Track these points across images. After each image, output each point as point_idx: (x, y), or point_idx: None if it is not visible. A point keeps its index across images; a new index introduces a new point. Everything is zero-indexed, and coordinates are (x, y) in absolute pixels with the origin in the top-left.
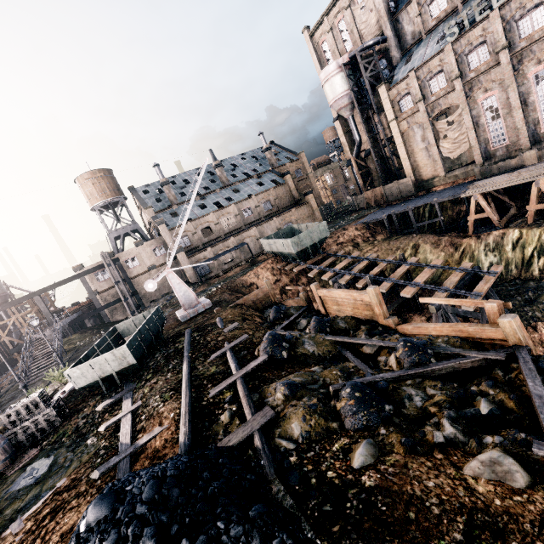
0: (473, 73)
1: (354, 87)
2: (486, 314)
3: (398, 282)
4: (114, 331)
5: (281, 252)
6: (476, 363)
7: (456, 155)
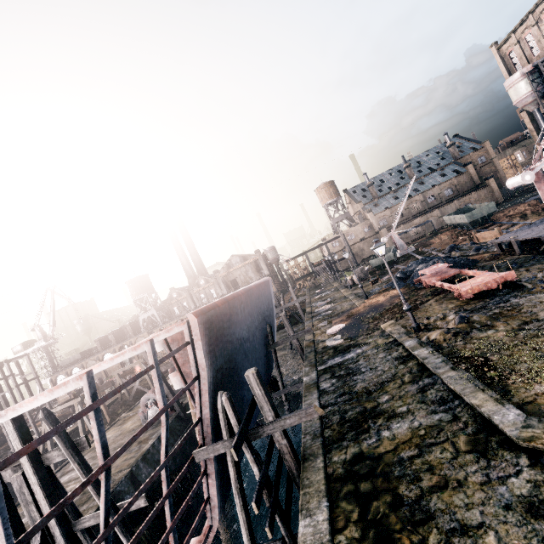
0: None
1: (539, 86)
2: None
3: None
4: (374, 255)
5: (458, 224)
6: None
7: None
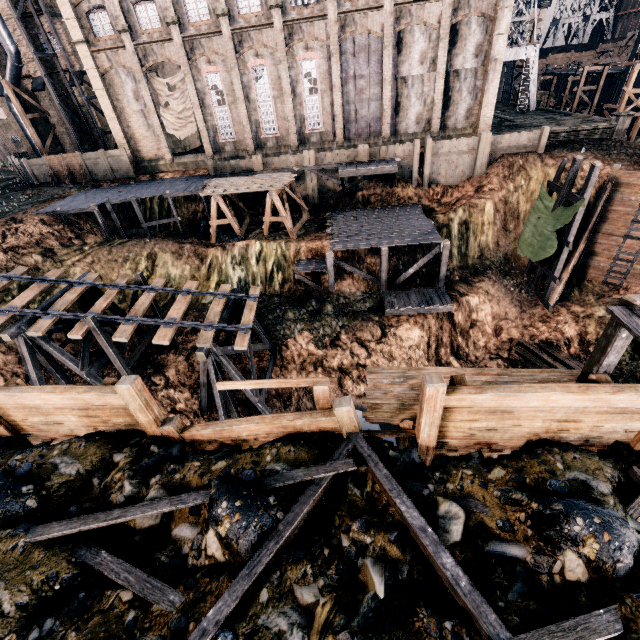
0: (193, 28)
1: None
2: (315, 399)
3: (145, 322)
4: None
5: None
6: (328, 486)
7: (183, 136)
